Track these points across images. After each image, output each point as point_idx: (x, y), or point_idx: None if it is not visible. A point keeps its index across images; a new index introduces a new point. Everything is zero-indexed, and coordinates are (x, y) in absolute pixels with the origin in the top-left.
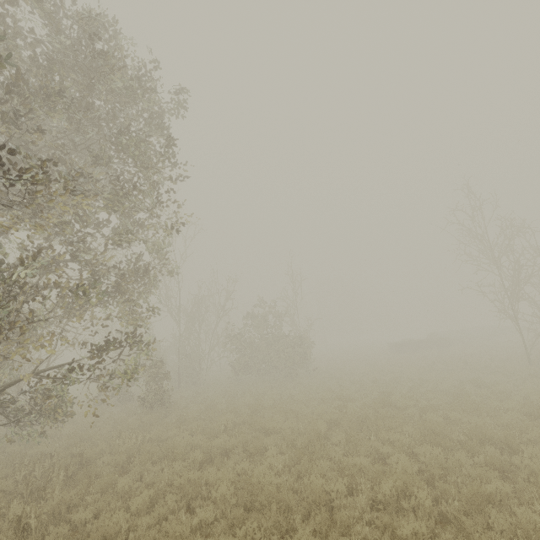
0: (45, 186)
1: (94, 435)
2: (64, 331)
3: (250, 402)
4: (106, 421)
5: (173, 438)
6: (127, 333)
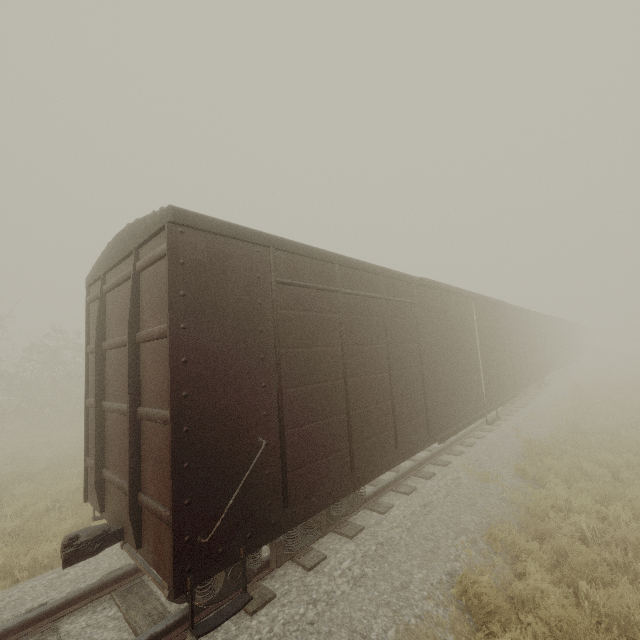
0: None
1: None
2: None
3: None
4: None
5: None
6: None
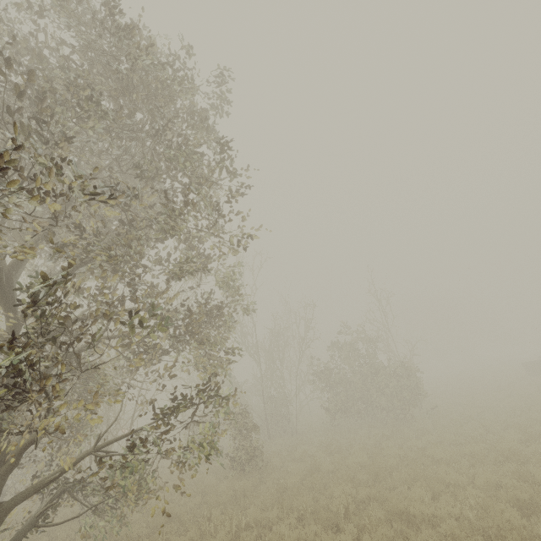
0: (70, 189)
1: (182, 513)
2: (132, 387)
3: (364, 462)
4: (196, 486)
5: (278, 530)
6: (202, 385)
